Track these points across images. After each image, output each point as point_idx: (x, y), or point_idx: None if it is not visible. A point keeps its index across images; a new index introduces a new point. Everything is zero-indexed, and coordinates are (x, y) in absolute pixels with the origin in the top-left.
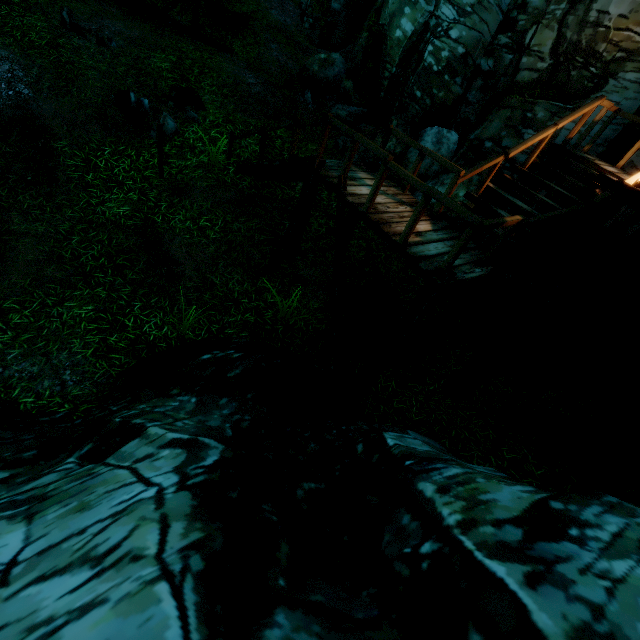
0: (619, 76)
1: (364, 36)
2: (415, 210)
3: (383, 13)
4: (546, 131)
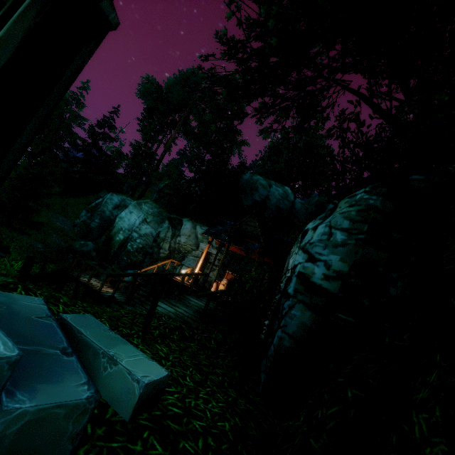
0: (188, 257)
1: (104, 237)
2: (104, 280)
3: (112, 231)
4: (154, 265)
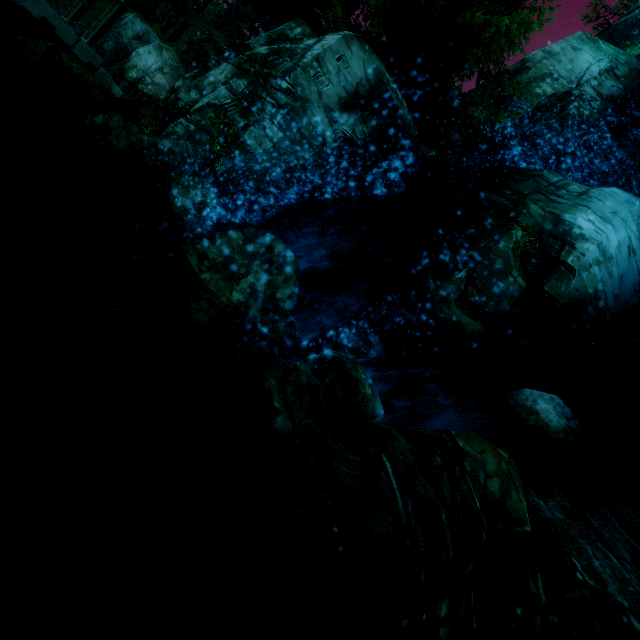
0: None
1: (116, 67)
2: None
3: (126, 65)
4: None
